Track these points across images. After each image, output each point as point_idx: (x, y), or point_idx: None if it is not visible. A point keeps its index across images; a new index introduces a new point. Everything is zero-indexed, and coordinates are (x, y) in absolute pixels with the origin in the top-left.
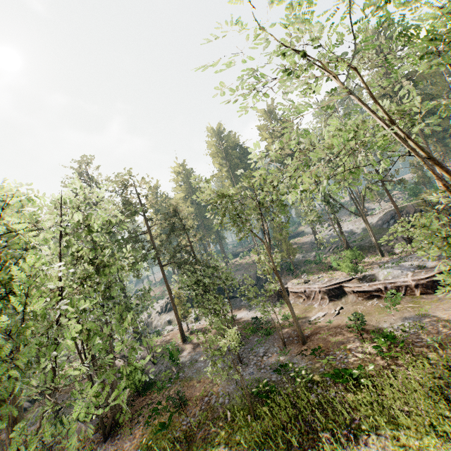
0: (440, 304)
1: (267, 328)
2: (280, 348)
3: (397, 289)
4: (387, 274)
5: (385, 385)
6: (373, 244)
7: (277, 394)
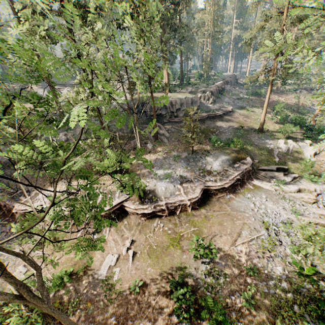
0: (211, 225)
1: None
2: None
3: (175, 208)
4: (165, 190)
5: None
6: (126, 133)
7: None
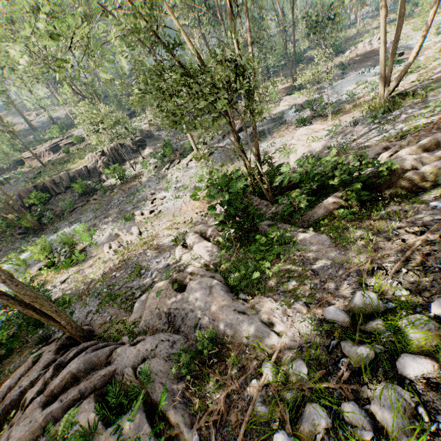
0: None
1: (20, 173)
2: (33, 173)
3: (83, 138)
4: (78, 132)
5: (77, 157)
6: (73, 123)
7: (40, 176)
